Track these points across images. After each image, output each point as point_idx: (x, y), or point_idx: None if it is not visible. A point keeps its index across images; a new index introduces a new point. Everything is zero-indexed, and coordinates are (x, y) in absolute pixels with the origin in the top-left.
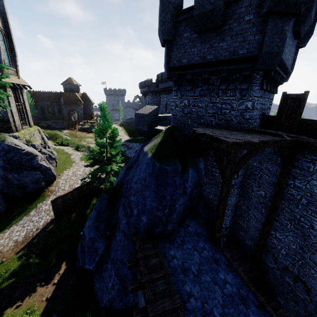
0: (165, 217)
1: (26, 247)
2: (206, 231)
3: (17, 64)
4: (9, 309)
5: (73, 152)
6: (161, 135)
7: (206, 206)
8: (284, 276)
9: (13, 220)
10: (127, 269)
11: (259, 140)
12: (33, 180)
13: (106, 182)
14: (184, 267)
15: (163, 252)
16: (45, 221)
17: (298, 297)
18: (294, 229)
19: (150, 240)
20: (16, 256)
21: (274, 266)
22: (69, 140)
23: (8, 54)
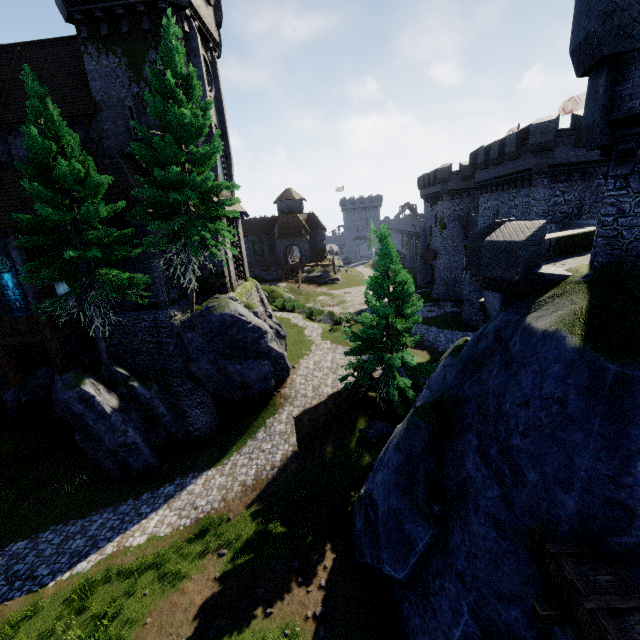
0: None
1: (259, 499)
2: None
3: (232, 179)
4: (255, 615)
5: (305, 323)
6: (578, 291)
7: None
8: None
9: (232, 443)
10: (515, 614)
11: None
12: (260, 376)
13: (390, 387)
14: None
15: None
16: (284, 454)
17: None
18: None
19: (601, 564)
20: (247, 512)
21: None
22: (294, 301)
23: (222, 165)
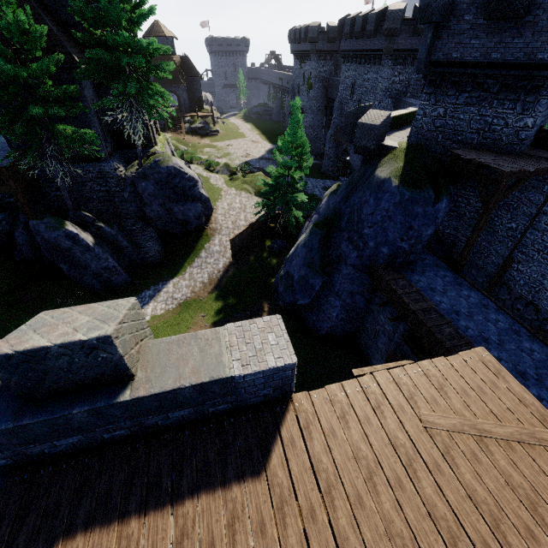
0: (409, 248)
1: (216, 289)
2: (445, 263)
3: None
4: None
5: (208, 174)
6: (400, 157)
7: (439, 242)
8: (515, 304)
9: (183, 262)
10: (359, 298)
11: (534, 168)
12: (196, 215)
13: (289, 217)
14: (430, 287)
15: (408, 278)
16: (224, 264)
17: (525, 319)
18: (541, 259)
19: (392, 269)
20: (211, 296)
21: (506, 297)
22: (191, 153)
23: None
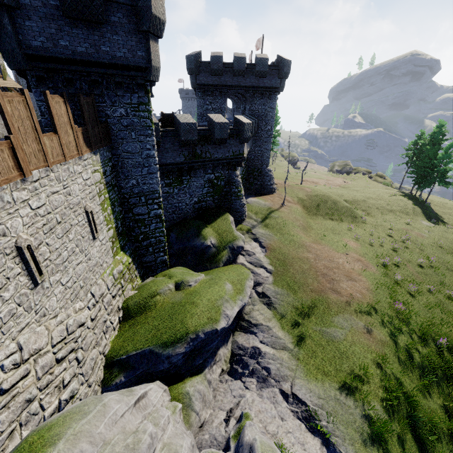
0: None
1: None
2: None
3: None
4: None
5: None
6: None
7: None
8: None
9: None
10: None
11: None
12: None
13: None
14: None
15: None
16: None
17: None
18: None
19: None
20: None
21: None
22: None
23: None
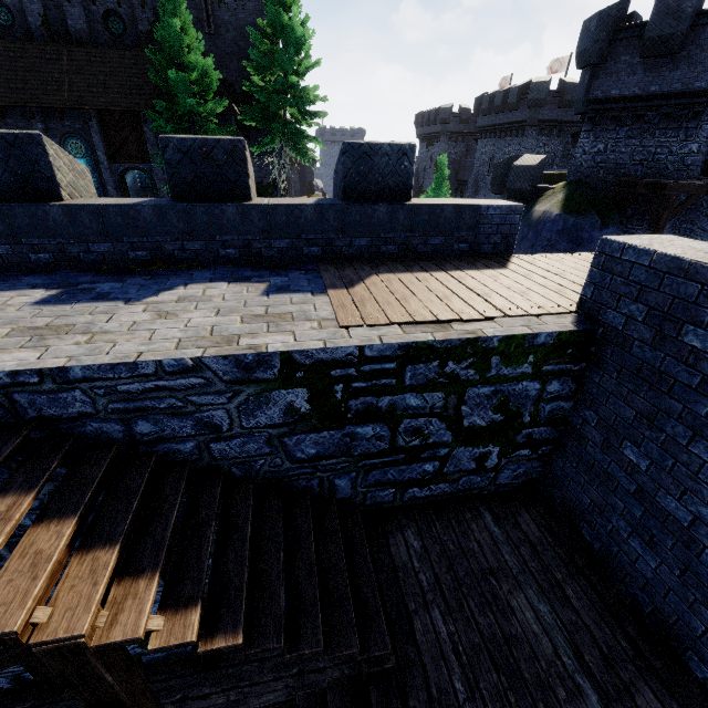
0: None
1: None
2: None
3: None
4: None
5: None
6: (560, 193)
7: None
8: None
9: None
10: None
11: (703, 183)
12: None
13: None
14: None
15: None
16: None
17: None
18: None
19: None
20: None
21: None
22: None
23: None
